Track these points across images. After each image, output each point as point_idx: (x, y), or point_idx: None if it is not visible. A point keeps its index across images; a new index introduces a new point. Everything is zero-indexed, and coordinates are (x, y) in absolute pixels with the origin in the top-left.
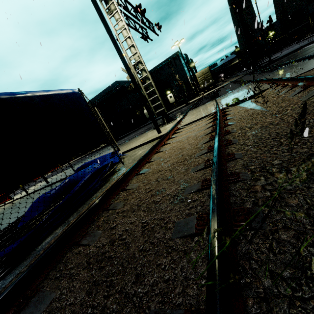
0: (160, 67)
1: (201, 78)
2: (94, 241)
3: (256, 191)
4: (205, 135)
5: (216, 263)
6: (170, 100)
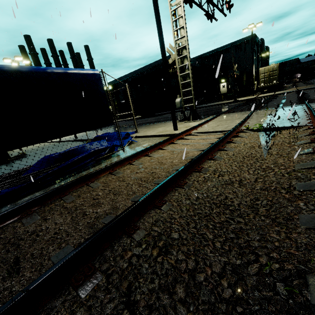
0: (226, 49)
1: (264, 75)
2: (29, 224)
3: (123, 256)
4: (190, 159)
5: (2, 310)
6: (221, 90)
